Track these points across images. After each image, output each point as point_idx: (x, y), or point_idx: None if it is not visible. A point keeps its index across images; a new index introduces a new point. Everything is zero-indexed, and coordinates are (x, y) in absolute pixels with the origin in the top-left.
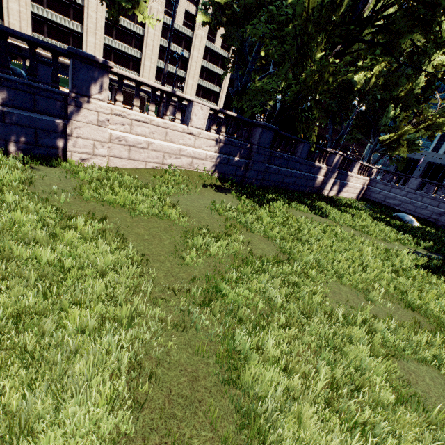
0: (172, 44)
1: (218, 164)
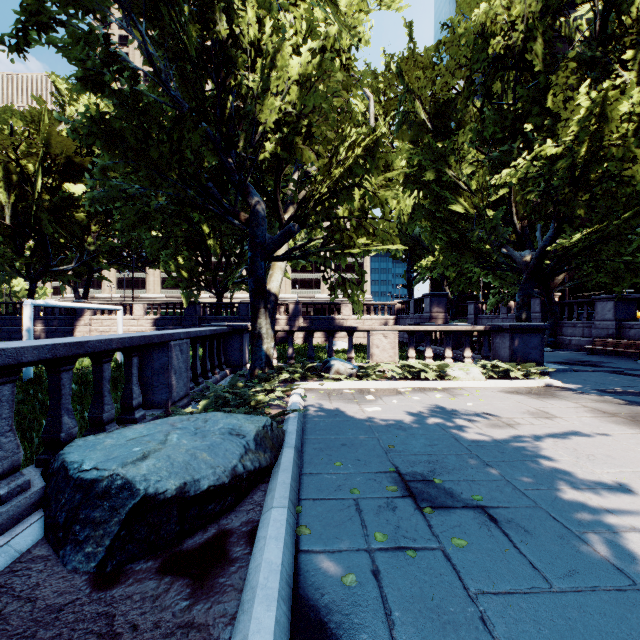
0: None
1: None
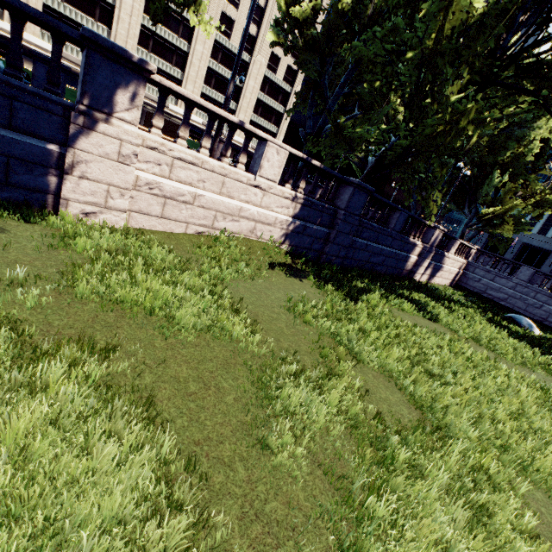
0: (223, 67)
1: (290, 233)
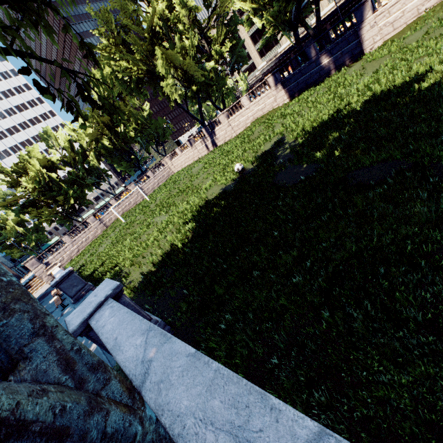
0: None
1: None
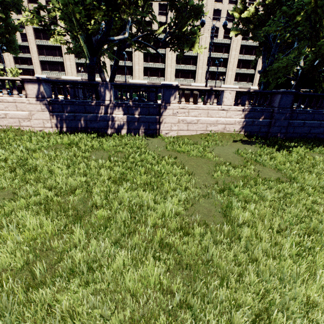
0: (215, 53)
1: (244, 126)
